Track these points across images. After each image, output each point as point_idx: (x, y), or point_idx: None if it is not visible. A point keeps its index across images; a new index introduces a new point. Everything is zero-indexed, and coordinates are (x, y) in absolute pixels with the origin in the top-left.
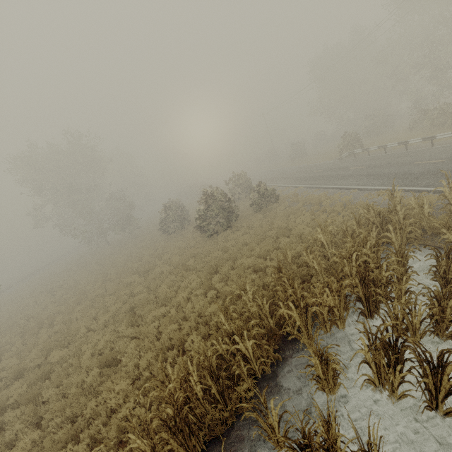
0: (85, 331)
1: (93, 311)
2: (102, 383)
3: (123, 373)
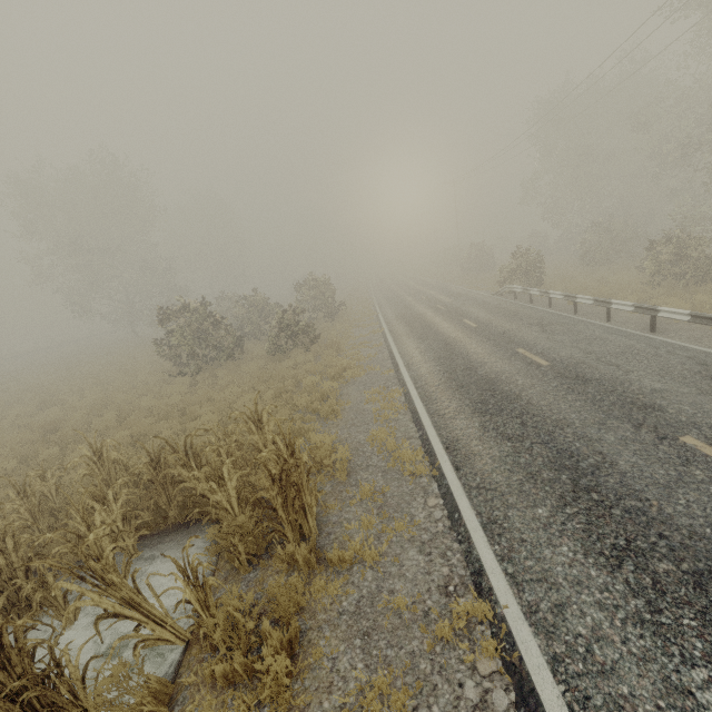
0: None
1: None
2: None
3: None
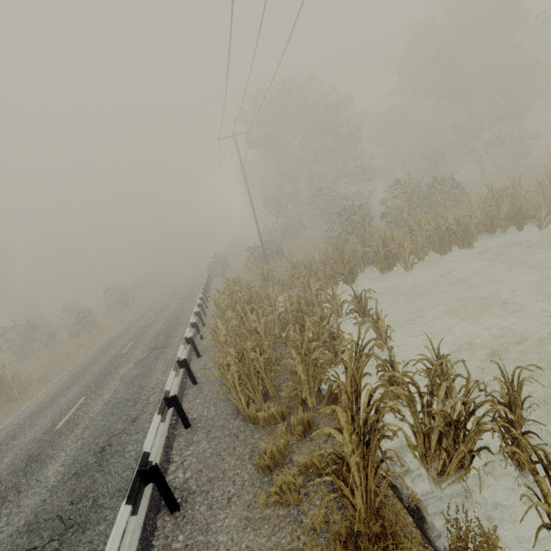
0: None
1: None
2: None
3: None
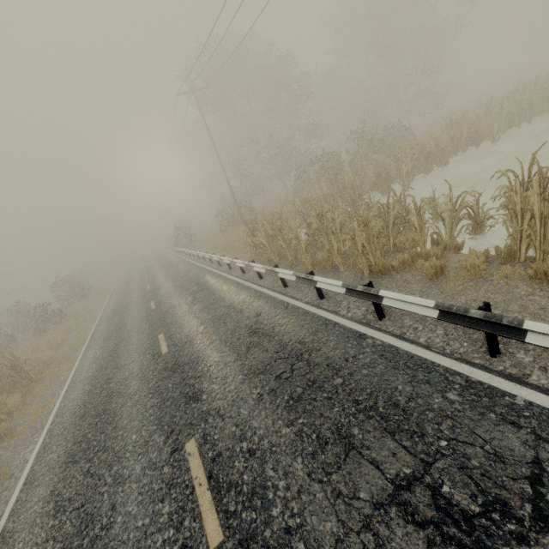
0: None
1: None
2: None
3: None
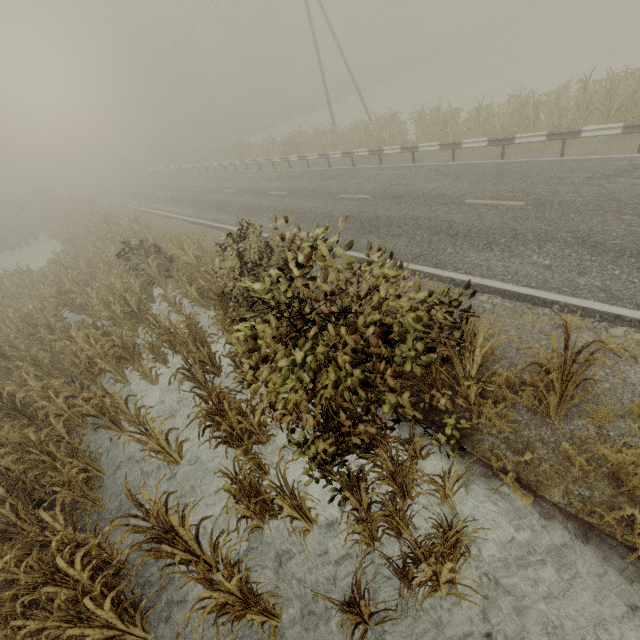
0: None
1: None
2: None
3: None
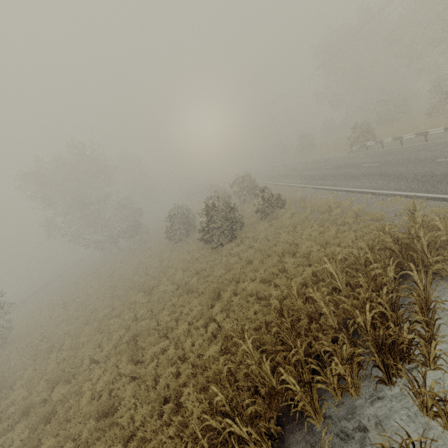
0: (88, 362)
1: (98, 336)
2: (98, 437)
3: (117, 430)
